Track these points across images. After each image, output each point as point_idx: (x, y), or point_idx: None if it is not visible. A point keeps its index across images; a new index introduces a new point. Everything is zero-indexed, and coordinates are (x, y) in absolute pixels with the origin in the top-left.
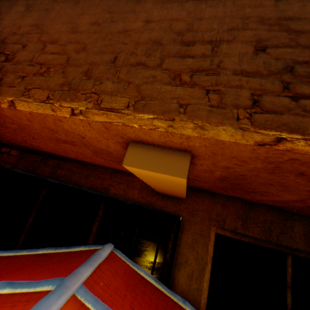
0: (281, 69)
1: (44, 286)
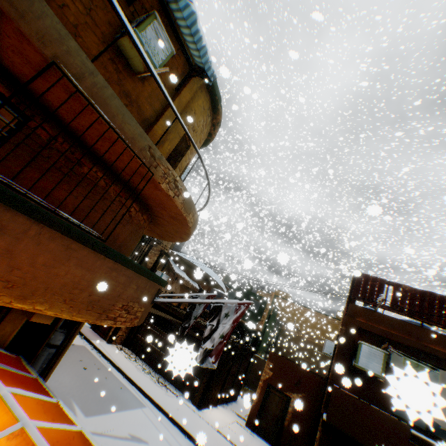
0: (91, 302)
1: None
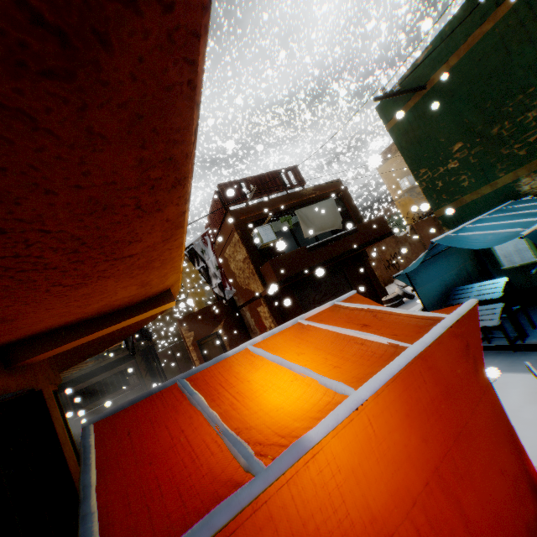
0: None
1: (187, 382)
